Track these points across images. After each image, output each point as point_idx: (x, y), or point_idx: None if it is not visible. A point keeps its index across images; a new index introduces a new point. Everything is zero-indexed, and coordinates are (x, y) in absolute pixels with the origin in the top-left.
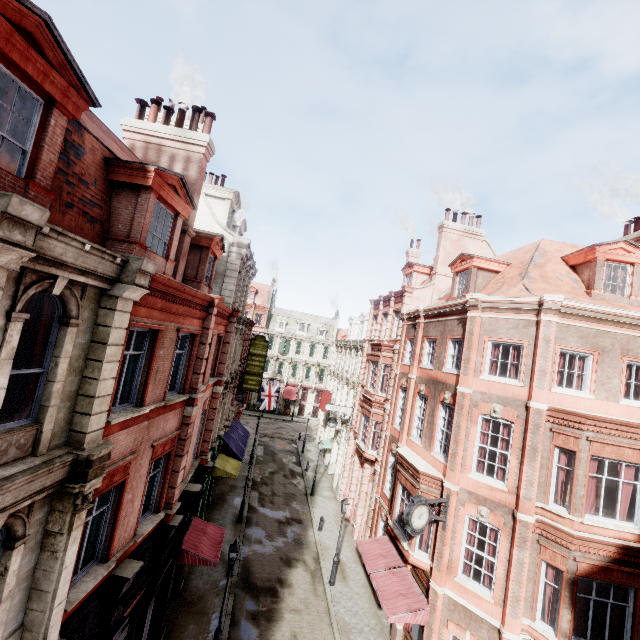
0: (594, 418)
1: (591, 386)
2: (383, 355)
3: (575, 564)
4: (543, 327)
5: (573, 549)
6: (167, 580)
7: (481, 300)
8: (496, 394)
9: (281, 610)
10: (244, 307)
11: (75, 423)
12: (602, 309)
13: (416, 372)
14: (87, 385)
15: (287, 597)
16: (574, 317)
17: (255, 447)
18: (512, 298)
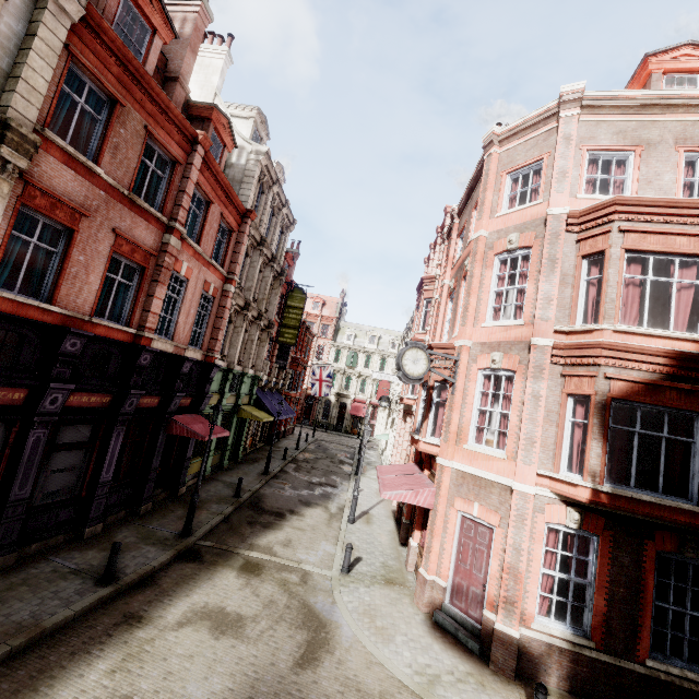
0: (626, 202)
1: (633, 187)
2: (424, 289)
3: (607, 384)
4: (562, 125)
5: (602, 363)
6: (153, 446)
7: (497, 134)
8: (513, 225)
9: (283, 525)
10: (281, 256)
11: (3, 100)
12: (642, 94)
13: (449, 277)
14: (16, 69)
15: (294, 520)
16: (605, 111)
17: (307, 442)
18: (530, 115)
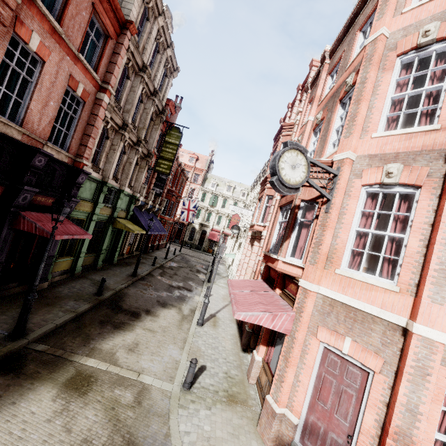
0: None
1: None
2: (283, 134)
3: None
4: None
5: None
6: None
7: None
8: (429, 16)
9: (135, 326)
10: (163, 97)
11: None
12: None
13: (314, 114)
14: None
15: (147, 321)
16: None
17: (174, 255)
18: None
